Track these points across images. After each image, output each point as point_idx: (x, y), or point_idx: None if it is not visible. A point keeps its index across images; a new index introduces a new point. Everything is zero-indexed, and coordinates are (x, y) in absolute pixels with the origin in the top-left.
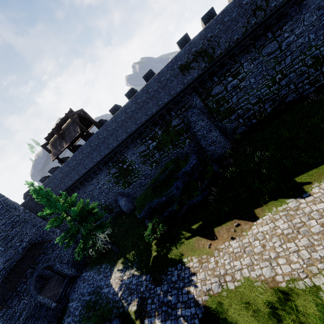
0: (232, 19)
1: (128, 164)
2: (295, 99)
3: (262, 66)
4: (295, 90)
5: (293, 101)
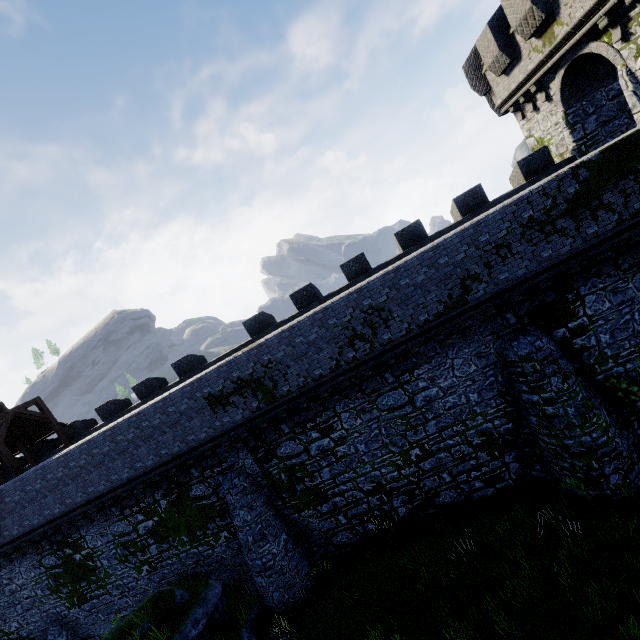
0: (310, 343)
1: (86, 554)
2: (458, 503)
3: (380, 426)
4: (455, 484)
5: (453, 505)
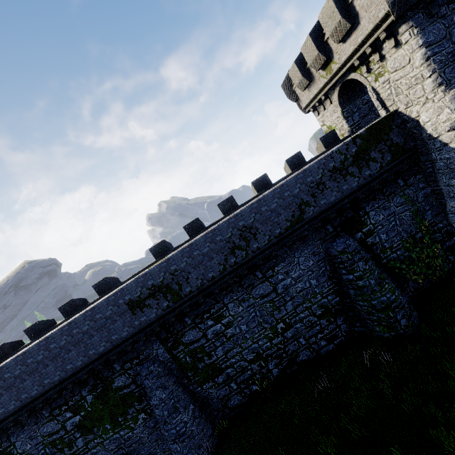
0: (204, 254)
1: None
2: (311, 359)
3: (255, 310)
4: (308, 345)
5: (308, 361)
